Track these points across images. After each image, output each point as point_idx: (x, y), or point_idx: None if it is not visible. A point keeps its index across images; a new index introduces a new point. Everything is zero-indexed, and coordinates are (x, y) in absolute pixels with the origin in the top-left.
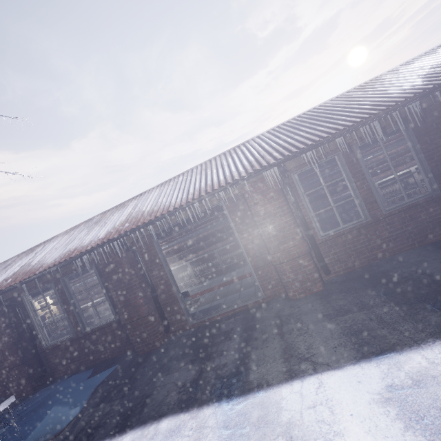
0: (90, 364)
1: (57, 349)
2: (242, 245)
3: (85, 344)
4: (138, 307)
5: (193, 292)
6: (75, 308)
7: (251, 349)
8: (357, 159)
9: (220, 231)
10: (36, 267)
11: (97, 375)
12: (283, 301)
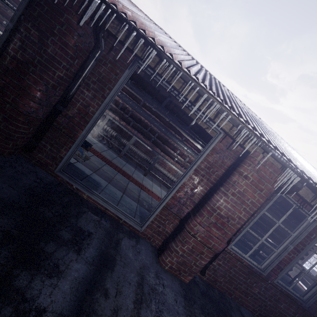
0: None
1: None
2: (183, 181)
3: None
4: (25, 94)
5: (86, 139)
6: None
7: (92, 312)
8: (315, 238)
9: (152, 131)
10: None
11: None
12: (152, 255)
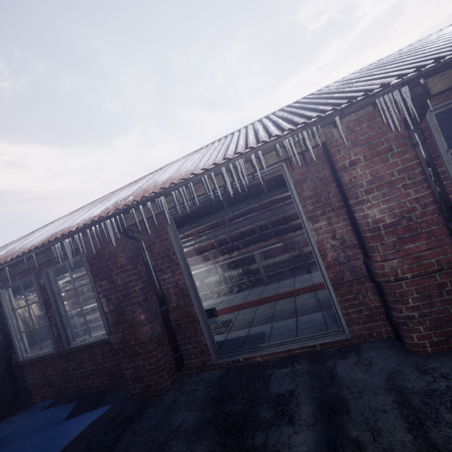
0: (73, 393)
1: (35, 365)
2: (314, 241)
3: (69, 365)
4: (136, 326)
5: (223, 305)
6: (58, 313)
7: None
8: None
9: (262, 227)
10: (15, 251)
11: (68, 425)
12: (392, 352)
